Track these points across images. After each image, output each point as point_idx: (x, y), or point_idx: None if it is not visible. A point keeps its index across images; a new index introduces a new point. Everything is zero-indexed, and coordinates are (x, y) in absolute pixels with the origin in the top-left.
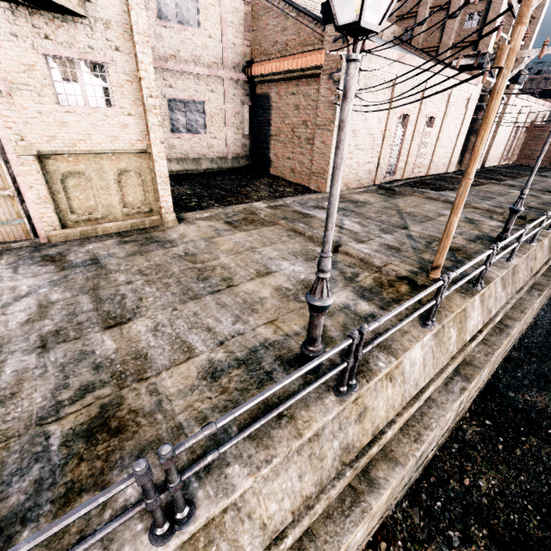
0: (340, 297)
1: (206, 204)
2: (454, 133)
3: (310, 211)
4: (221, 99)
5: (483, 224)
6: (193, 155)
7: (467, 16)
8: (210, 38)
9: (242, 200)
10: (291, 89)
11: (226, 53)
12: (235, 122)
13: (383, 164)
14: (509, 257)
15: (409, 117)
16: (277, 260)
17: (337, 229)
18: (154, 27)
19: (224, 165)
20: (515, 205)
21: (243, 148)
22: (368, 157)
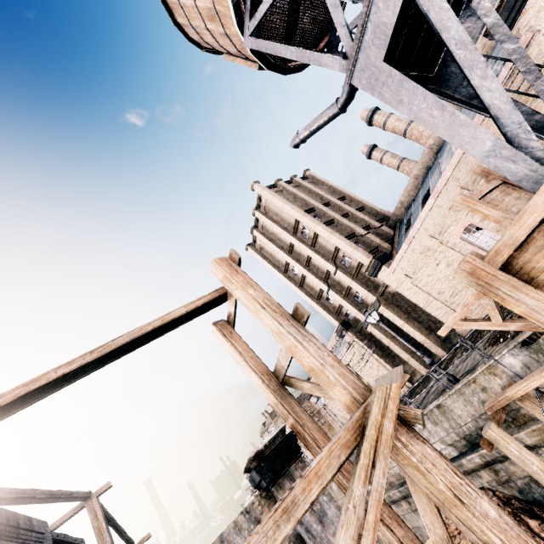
0: None
1: None
2: (374, 371)
3: None
4: None
5: None
6: None
7: None
8: None
9: None
10: None
11: None
12: None
13: None
14: None
15: None
16: None
17: None
18: None
19: None
20: None
21: None
22: None
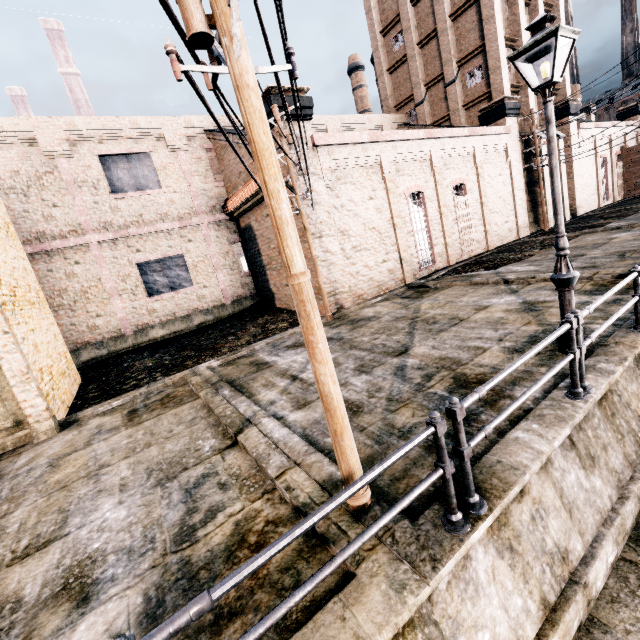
0: (96, 624)
1: (146, 380)
2: (504, 191)
3: (275, 356)
4: (203, 245)
5: (551, 306)
6: (181, 313)
7: (468, 76)
8: (175, 193)
9: (202, 359)
10: (264, 211)
11: (198, 201)
12: (227, 264)
13: (408, 257)
14: (572, 387)
15: (423, 194)
16: (105, 495)
17: (284, 384)
18: (109, 202)
19: (222, 313)
20: (556, 271)
21: (244, 287)
22: (381, 255)
